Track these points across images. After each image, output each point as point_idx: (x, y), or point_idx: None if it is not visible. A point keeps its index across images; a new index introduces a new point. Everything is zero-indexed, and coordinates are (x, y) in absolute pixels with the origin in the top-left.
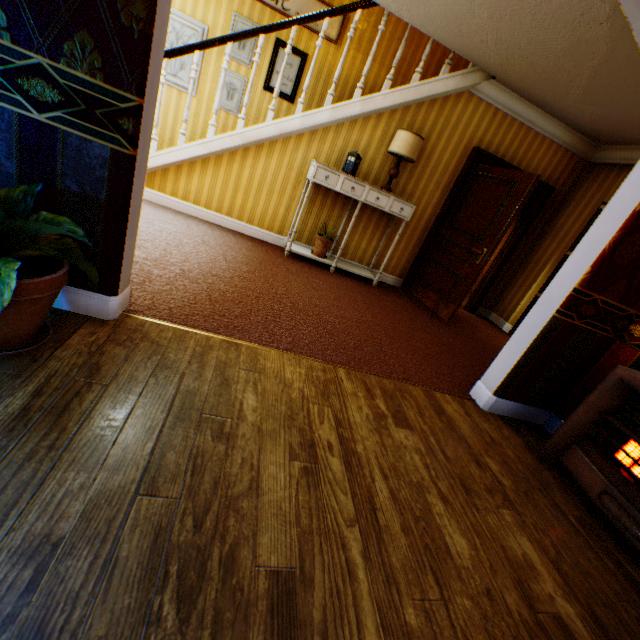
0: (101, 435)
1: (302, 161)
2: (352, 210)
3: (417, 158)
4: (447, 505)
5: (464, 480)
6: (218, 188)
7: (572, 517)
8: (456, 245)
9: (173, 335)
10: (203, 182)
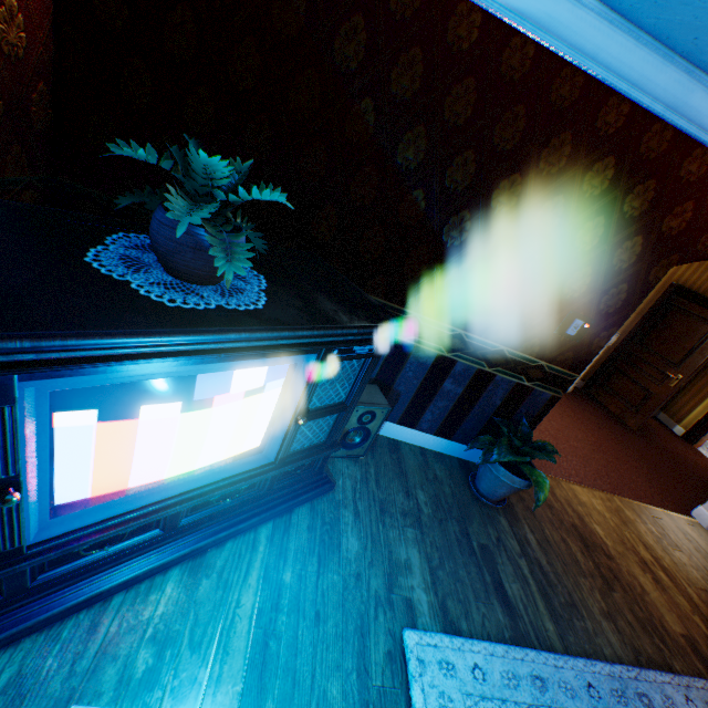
0: (570, 556)
1: None
2: None
3: None
4: None
5: None
6: None
7: None
8: (646, 363)
9: None
10: None
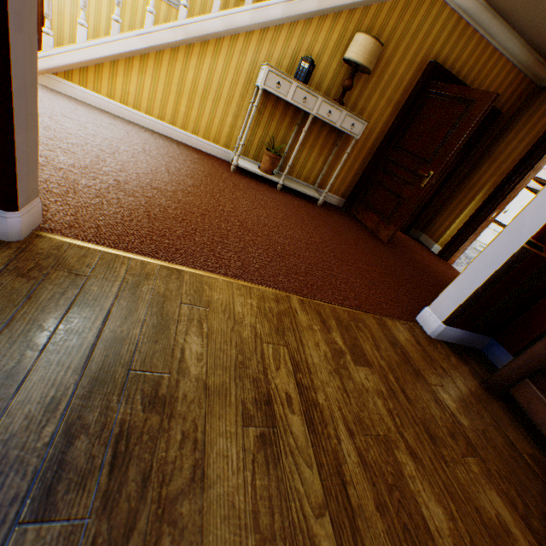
0: None
1: (251, 65)
2: (301, 125)
3: (372, 70)
4: (417, 462)
5: (428, 425)
6: (159, 91)
7: (526, 455)
8: (401, 167)
9: (99, 261)
10: (143, 83)
